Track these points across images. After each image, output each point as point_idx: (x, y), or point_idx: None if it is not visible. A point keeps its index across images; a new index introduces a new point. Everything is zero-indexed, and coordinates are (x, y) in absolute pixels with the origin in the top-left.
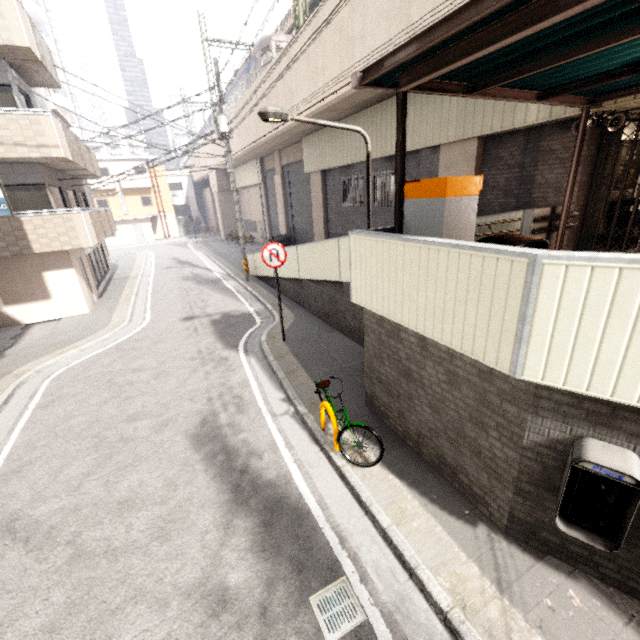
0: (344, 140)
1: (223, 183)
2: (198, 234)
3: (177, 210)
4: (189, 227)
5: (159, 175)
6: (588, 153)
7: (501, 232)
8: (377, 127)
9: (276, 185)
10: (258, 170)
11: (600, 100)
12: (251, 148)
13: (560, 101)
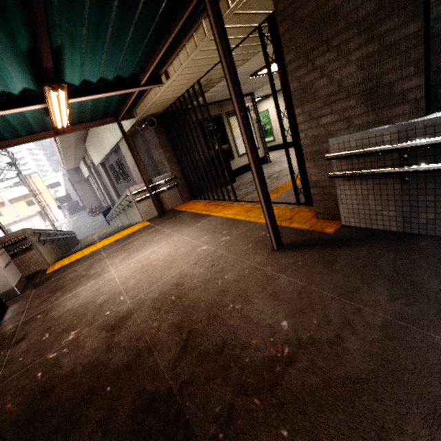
0: (94, 144)
1: (75, 177)
2: (78, 212)
3: (61, 200)
4: (72, 209)
5: (36, 182)
6: (161, 139)
7: (127, 203)
8: (97, 135)
9: (94, 174)
10: (85, 166)
11: (119, 117)
12: (62, 157)
13: (85, 127)
